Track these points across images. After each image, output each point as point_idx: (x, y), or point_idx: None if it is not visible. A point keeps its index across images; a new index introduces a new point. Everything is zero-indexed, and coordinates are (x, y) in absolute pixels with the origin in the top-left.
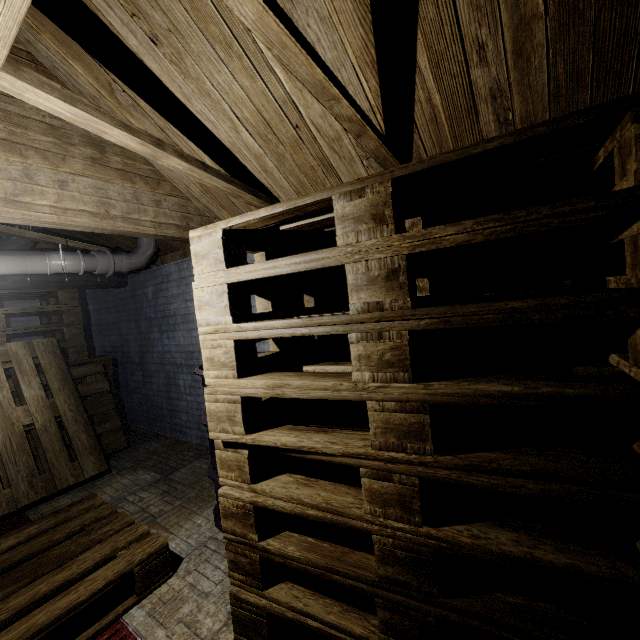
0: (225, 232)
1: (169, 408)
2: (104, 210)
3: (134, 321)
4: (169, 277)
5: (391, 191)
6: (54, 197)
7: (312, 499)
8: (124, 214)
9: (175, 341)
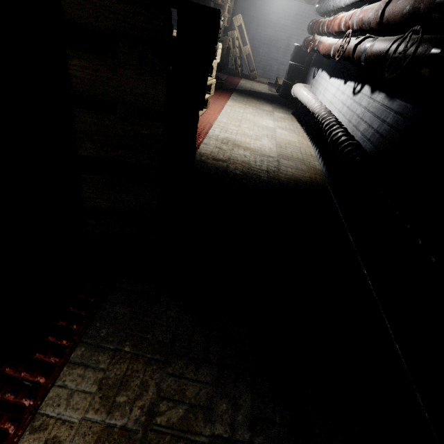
0: None
1: (249, 60)
2: None
3: (240, 13)
4: (274, 2)
5: None
6: None
7: None
8: None
9: (265, 32)
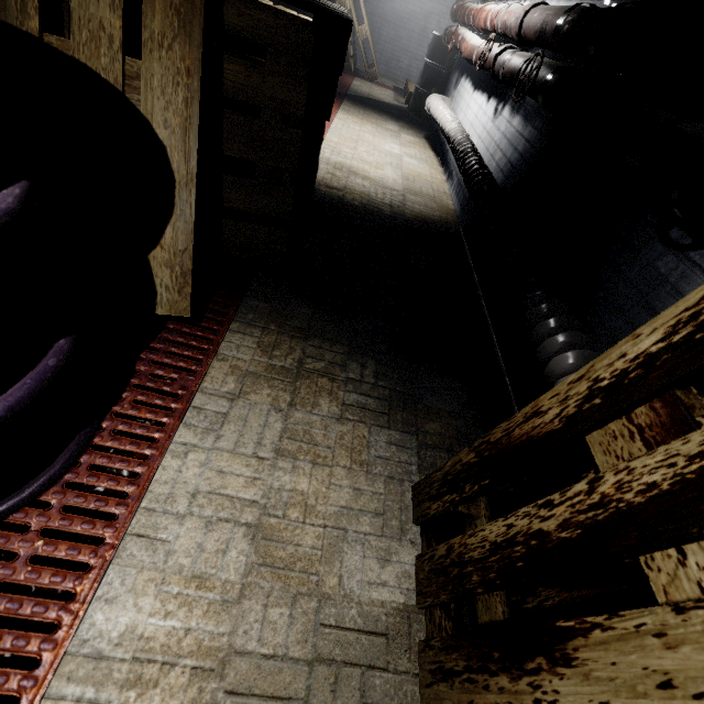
0: None
1: (366, 47)
2: None
3: None
4: None
5: None
6: None
7: None
8: None
9: (392, 4)
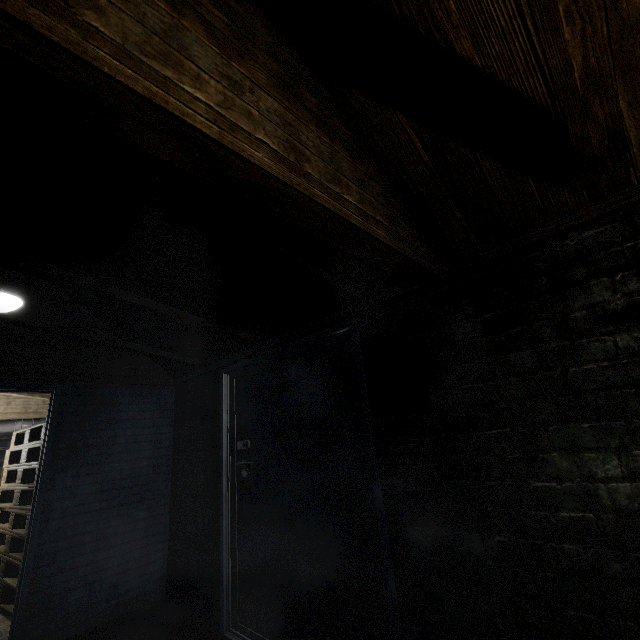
0: (18, 434)
1: None
2: (25, 410)
3: None
4: None
5: (31, 431)
6: (4, 409)
7: (5, 526)
8: (35, 410)
9: None
